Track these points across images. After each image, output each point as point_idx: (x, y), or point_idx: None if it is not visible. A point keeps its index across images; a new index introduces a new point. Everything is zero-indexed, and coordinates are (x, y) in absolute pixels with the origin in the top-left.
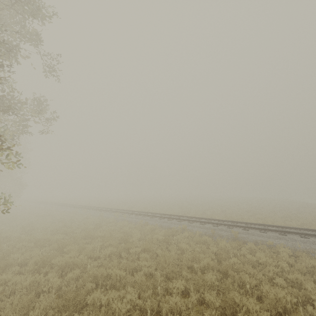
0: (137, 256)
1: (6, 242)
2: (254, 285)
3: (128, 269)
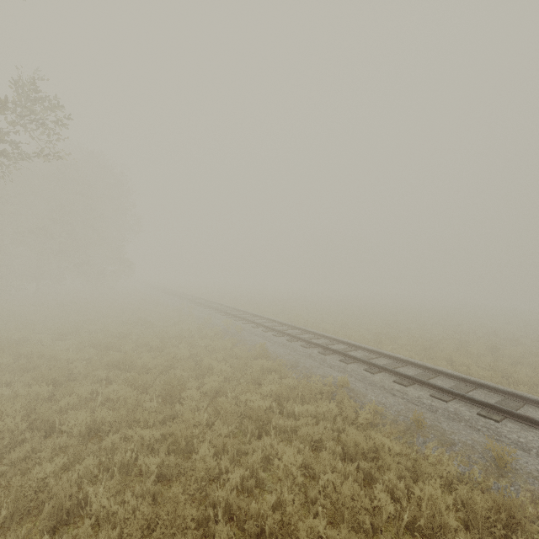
0: (134, 454)
1: (3, 350)
2: None
3: (50, 507)
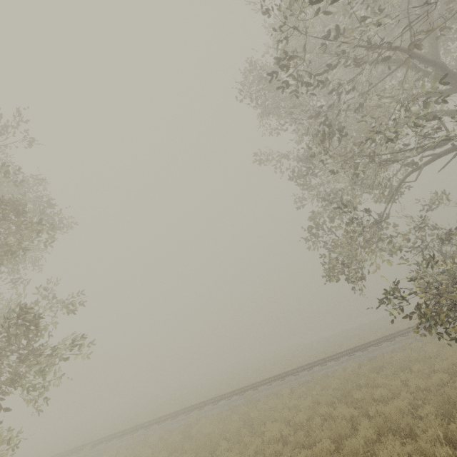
0: None
1: None
2: (271, 419)
3: None
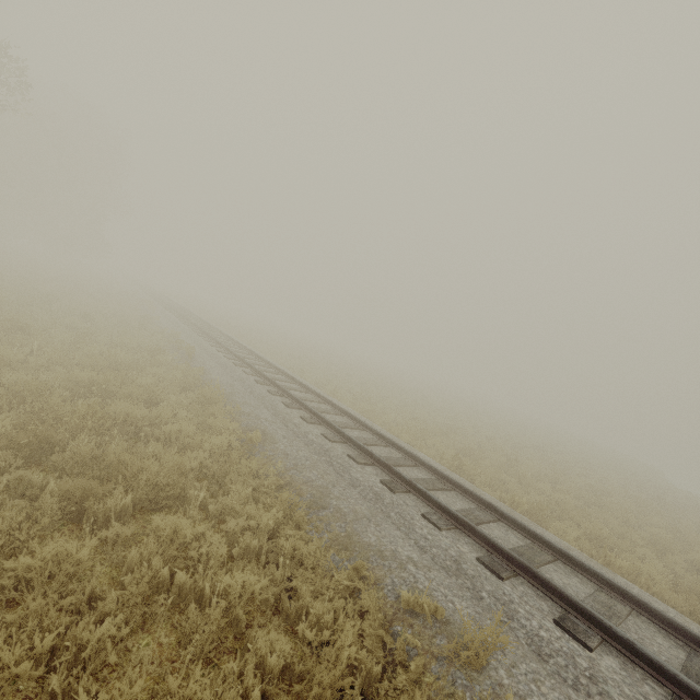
0: None
1: None
2: None
3: None
